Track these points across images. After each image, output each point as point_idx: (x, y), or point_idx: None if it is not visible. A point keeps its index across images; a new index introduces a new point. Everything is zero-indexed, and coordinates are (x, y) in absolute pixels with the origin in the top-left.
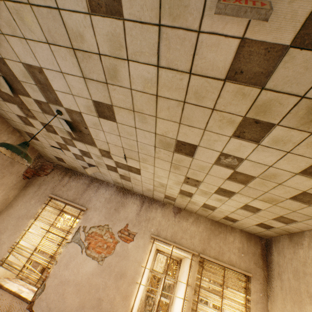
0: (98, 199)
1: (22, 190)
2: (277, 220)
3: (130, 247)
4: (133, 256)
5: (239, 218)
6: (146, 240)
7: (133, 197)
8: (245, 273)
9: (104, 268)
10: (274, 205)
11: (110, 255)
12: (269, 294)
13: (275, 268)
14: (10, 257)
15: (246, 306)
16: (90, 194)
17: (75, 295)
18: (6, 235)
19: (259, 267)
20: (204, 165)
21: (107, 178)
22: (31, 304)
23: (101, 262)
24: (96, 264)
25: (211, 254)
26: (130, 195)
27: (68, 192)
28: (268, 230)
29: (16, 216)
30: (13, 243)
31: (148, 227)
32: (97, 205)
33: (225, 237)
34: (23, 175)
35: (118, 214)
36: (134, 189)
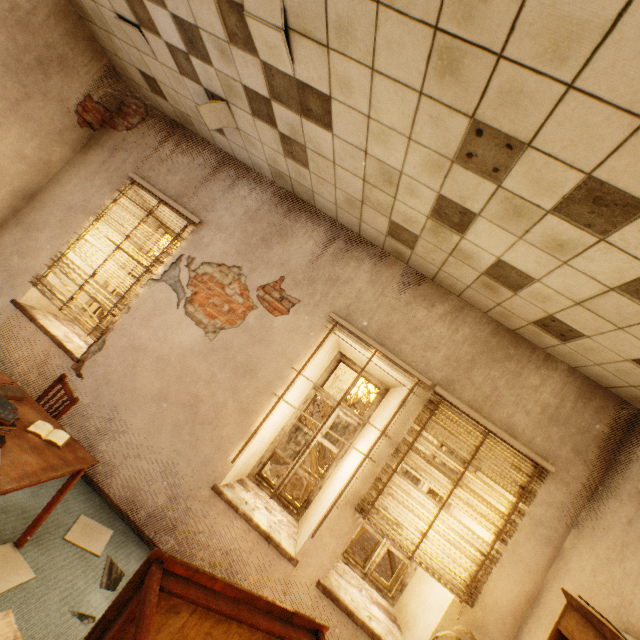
0: (229, 207)
1: (79, 153)
2: None
3: (278, 325)
4: (279, 344)
5: (592, 328)
6: (316, 321)
7: (312, 221)
8: (537, 461)
9: (216, 348)
10: None
11: (233, 328)
12: (581, 521)
13: (633, 477)
14: (54, 279)
15: (508, 520)
16: (215, 193)
17: (155, 375)
18: (46, 236)
19: (583, 463)
20: (582, 11)
21: (255, 156)
22: (79, 365)
23: (212, 334)
24: (202, 336)
25: (464, 396)
26: (306, 216)
27: (170, 178)
28: None
29: (66, 204)
30: (58, 255)
31: (329, 298)
32: (224, 221)
33: (518, 372)
34: (77, 115)
35: (267, 252)
36: (316, 199)
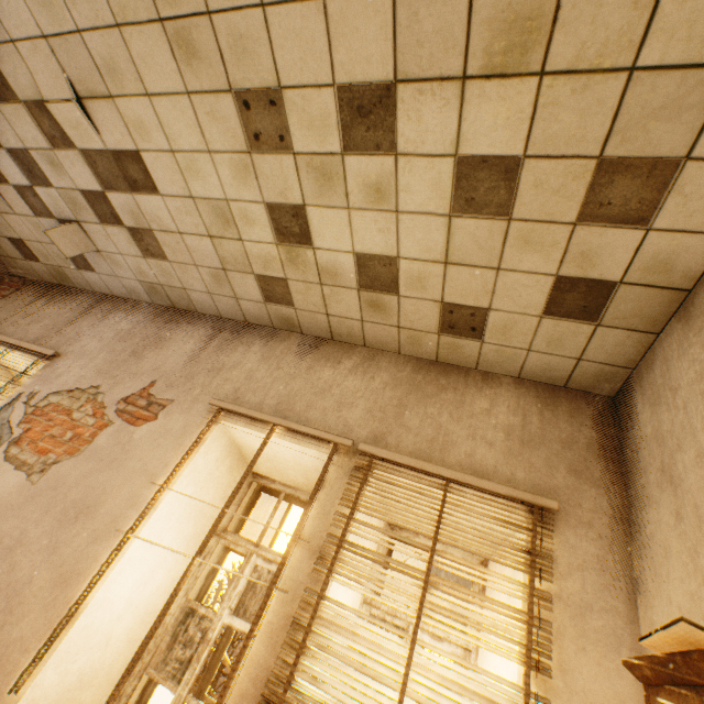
0: (98, 334)
1: None
2: (601, 220)
3: (141, 436)
4: (139, 459)
5: (481, 290)
6: (194, 416)
7: (194, 324)
8: (529, 499)
9: (39, 491)
10: (543, 81)
11: (73, 457)
12: (639, 575)
13: (649, 461)
14: None
15: (531, 618)
16: (83, 327)
17: None
18: None
19: (592, 485)
20: None
21: (125, 278)
22: None
23: (38, 475)
24: (21, 481)
25: (402, 448)
26: (187, 322)
27: (32, 326)
28: (599, 324)
29: None
30: None
31: (213, 387)
32: (89, 348)
33: (460, 400)
34: None
35: (137, 362)
36: (193, 299)
